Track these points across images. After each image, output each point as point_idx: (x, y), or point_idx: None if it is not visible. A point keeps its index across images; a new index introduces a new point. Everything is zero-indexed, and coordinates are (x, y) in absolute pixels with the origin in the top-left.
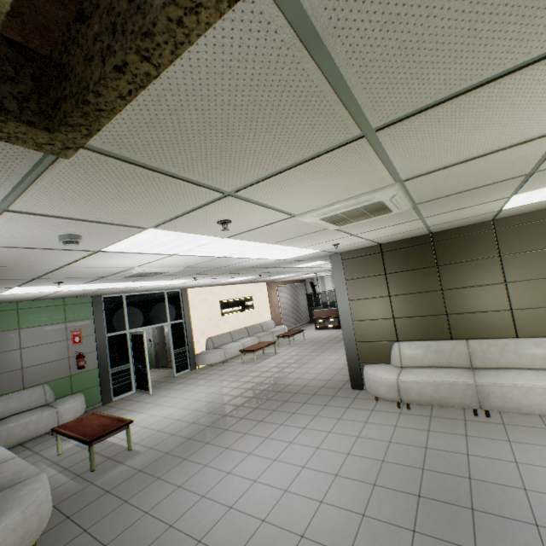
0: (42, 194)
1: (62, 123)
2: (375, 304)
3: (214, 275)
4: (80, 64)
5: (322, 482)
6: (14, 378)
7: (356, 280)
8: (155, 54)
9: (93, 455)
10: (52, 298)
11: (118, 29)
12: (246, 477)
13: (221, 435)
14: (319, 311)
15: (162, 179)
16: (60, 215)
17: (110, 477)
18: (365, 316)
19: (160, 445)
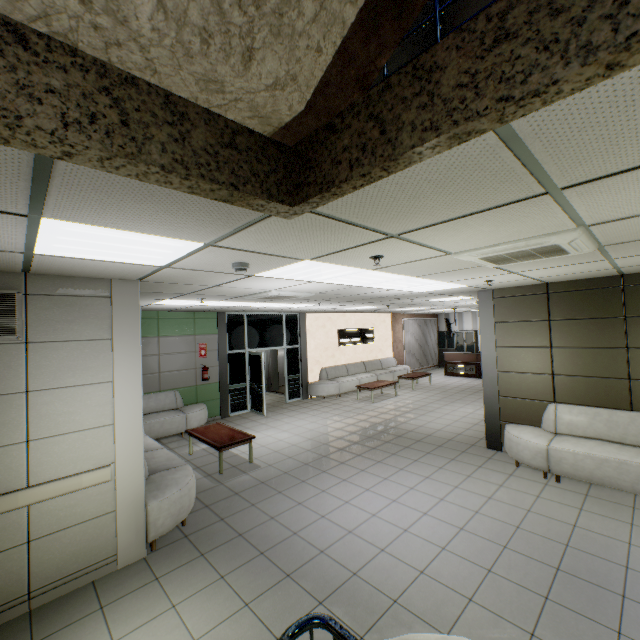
0: (245, 235)
1: (303, 201)
2: (530, 355)
3: (339, 303)
4: (326, 163)
5: (445, 531)
6: (152, 380)
7: (508, 323)
8: (393, 167)
9: (222, 460)
10: (185, 310)
11: (367, 149)
12: (365, 509)
13: (337, 467)
14: (452, 354)
15: (341, 226)
16: (245, 249)
17: (236, 482)
18: (515, 367)
19: (279, 464)
